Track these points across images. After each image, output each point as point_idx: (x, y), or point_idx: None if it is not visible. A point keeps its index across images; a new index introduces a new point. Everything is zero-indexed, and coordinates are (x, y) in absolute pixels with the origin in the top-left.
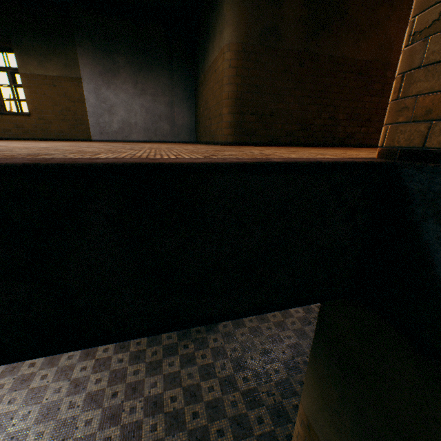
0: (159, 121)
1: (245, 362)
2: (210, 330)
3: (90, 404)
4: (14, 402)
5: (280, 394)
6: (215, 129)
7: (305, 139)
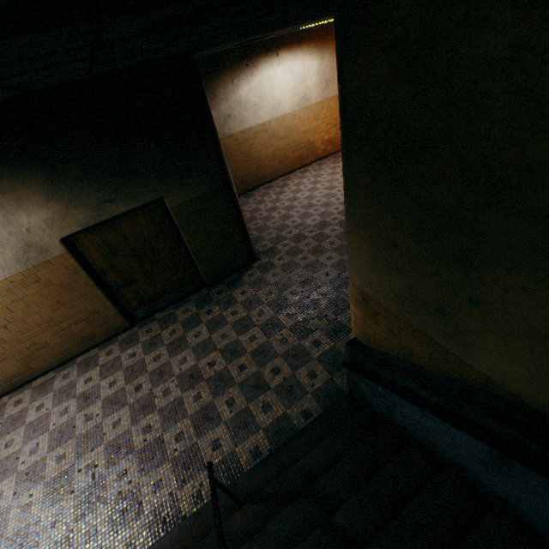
0: None
1: (285, 300)
2: (234, 286)
3: (112, 407)
4: (13, 444)
5: (333, 313)
6: None
7: None
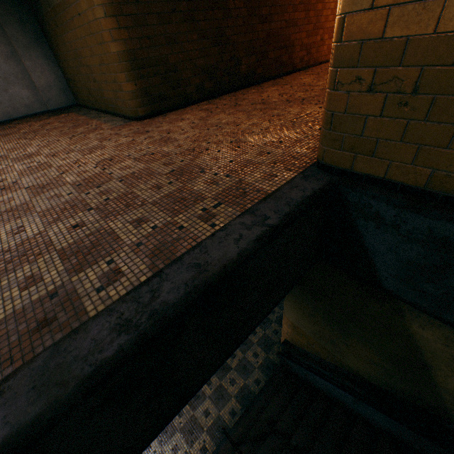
0: (9, 87)
1: None
2: None
3: None
4: None
5: None
6: (112, 98)
7: (215, 89)
